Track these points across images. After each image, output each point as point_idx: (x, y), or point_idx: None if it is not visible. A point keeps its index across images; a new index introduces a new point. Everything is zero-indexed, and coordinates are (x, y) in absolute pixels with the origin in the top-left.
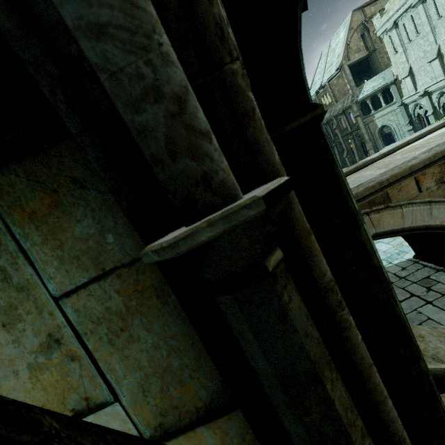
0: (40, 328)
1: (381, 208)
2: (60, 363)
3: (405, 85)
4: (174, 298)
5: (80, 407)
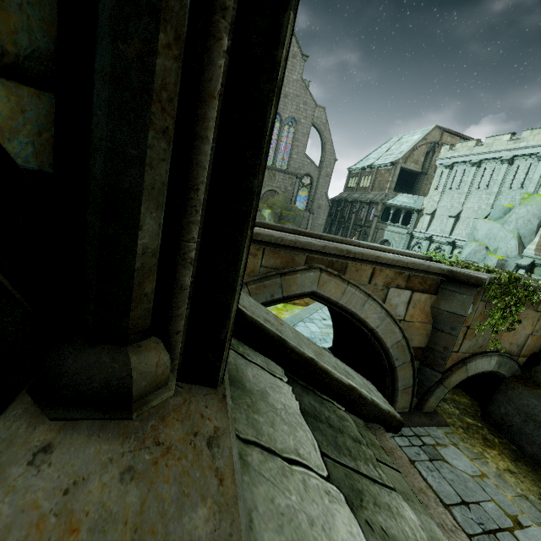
0: None
1: (334, 273)
2: None
3: (423, 220)
4: None
5: None
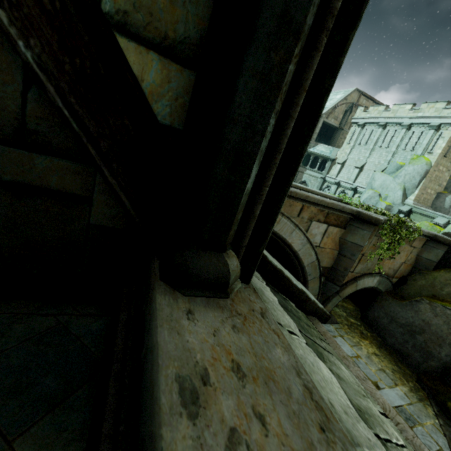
0: None
1: None
2: None
3: (335, 168)
4: None
5: None
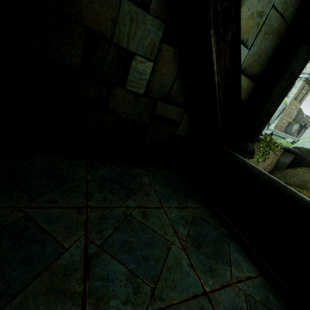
0: (264, 7)
1: None
2: (255, 23)
3: None
4: (279, 42)
5: (244, 40)
